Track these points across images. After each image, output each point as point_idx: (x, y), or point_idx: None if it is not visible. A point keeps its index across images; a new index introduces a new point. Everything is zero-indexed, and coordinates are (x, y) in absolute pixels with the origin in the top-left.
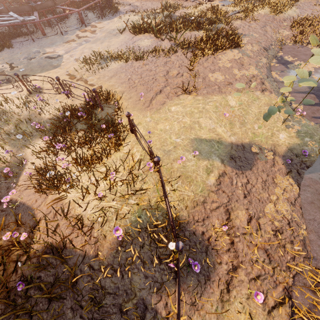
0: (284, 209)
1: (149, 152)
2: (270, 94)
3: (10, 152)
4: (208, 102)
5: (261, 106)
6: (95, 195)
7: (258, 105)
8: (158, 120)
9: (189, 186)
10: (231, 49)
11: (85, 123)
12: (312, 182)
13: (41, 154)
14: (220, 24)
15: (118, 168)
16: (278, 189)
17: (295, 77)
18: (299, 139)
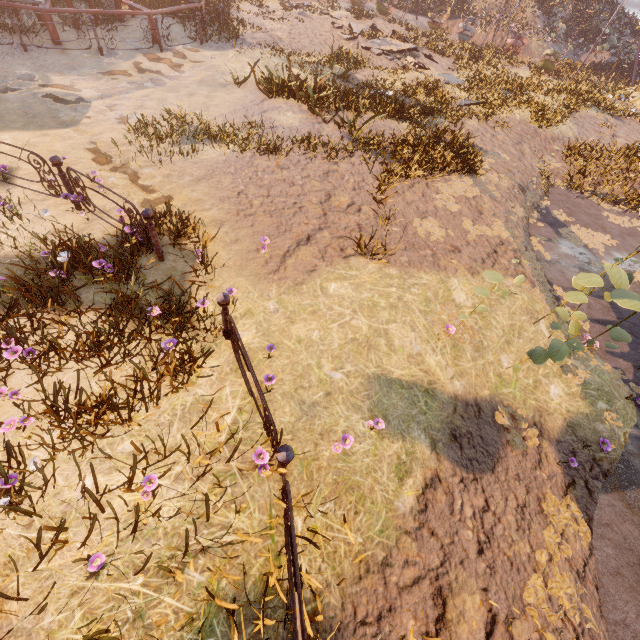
0: (565, 594)
1: (264, 416)
2: (532, 288)
3: None
4: (411, 286)
5: (516, 312)
6: (84, 548)
7: (510, 309)
8: (294, 312)
9: (353, 516)
10: (460, 174)
11: (108, 291)
12: (616, 516)
13: None
14: (441, 119)
15: (171, 453)
16: (551, 531)
17: (601, 279)
18: (587, 403)
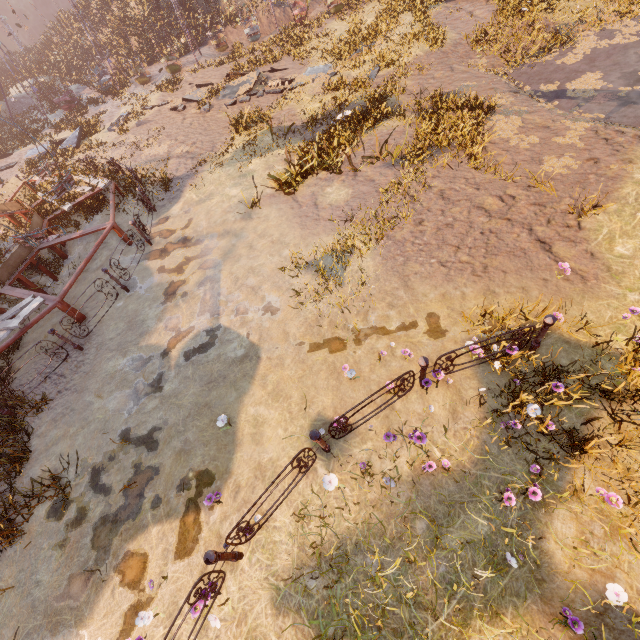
0: None
1: None
2: None
3: (555, 619)
4: (638, 203)
5: None
6: None
7: None
8: None
9: None
10: (486, 118)
11: (591, 395)
12: None
13: (613, 546)
14: (390, 99)
15: None
16: None
17: None
18: None
